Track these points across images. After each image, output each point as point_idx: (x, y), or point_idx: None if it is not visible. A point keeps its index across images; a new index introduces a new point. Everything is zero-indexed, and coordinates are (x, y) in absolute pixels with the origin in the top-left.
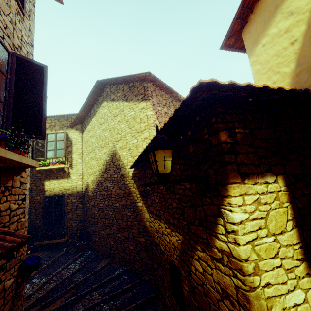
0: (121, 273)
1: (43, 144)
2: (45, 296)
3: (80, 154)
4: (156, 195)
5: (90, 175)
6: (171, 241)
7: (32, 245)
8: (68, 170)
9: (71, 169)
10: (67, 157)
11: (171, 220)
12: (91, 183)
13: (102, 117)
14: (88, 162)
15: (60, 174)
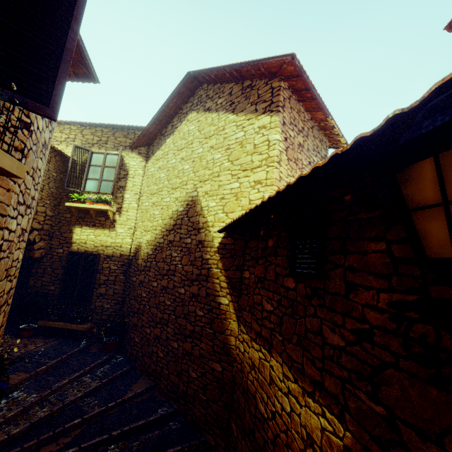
0: (166, 415)
1: (83, 167)
2: (25, 432)
3: (137, 195)
4: (269, 295)
5: (146, 232)
6: (299, 417)
7: (36, 323)
8: (113, 216)
9: (119, 216)
10: (116, 195)
11: (309, 369)
12: (145, 244)
13: (184, 138)
14: (147, 209)
15: (99, 220)
